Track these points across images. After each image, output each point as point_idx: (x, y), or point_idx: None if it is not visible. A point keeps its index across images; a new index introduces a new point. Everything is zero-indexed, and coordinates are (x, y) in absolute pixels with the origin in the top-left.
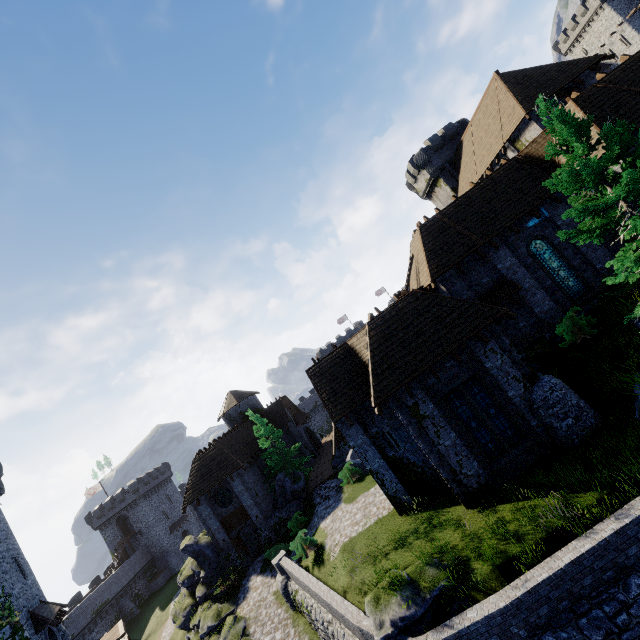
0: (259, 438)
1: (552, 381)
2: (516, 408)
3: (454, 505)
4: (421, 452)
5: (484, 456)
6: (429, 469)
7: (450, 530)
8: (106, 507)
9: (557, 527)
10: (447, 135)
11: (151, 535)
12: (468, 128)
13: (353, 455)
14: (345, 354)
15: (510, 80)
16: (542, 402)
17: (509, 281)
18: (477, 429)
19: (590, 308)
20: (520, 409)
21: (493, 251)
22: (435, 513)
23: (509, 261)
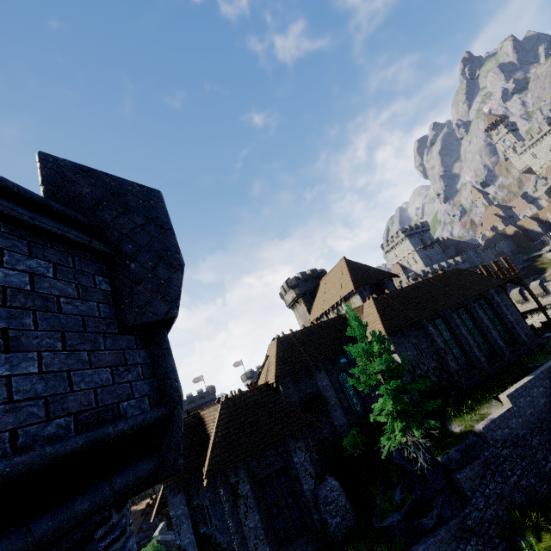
0: None
1: (333, 482)
2: (306, 501)
3: None
4: (229, 532)
5: (276, 542)
6: None
7: None
8: None
9: None
10: (312, 275)
11: None
12: (324, 277)
13: (162, 530)
14: (195, 422)
15: (350, 265)
16: (324, 499)
17: (323, 396)
18: (276, 515)
19: (366, 430)
20: (309, 502)
21: (317, 372)
22: None
23: (325, 382)
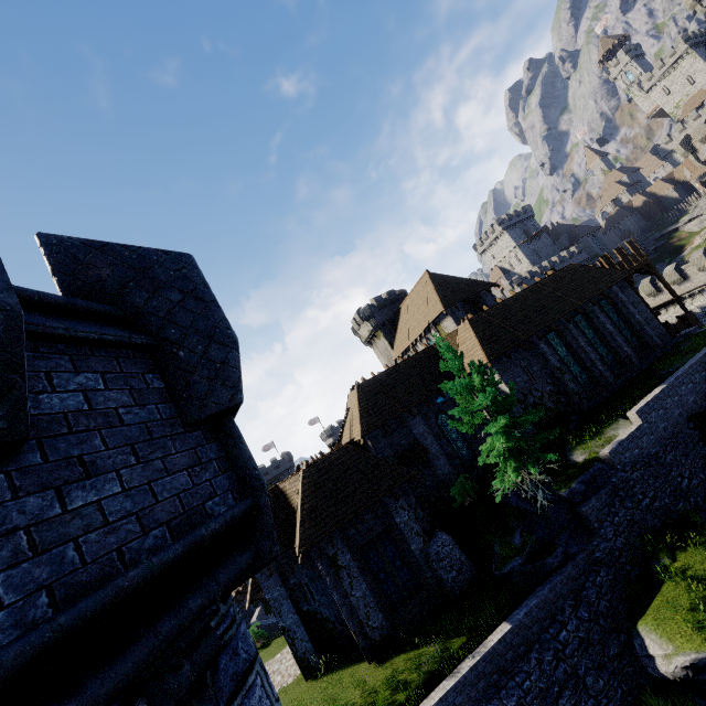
0: None
1: (444, 537)
2: (417, 560)
3: (359, 662)
4: (335, 606)
5: (388, 607)
6: (340, 624)
7: (352, 688)
8: None
9: (435, 671)
10: (389, 299)
11: None
12: (405, 300)
13: (260, 615)
14: (275, 497)
15: (436, 280)
16: (436, 556)
17: (421, 445)
18: (385, 580)
19: (476, 475)
20: (419, 561)
21: (411, 418)
22: (341, 673)
23: (422, 428)
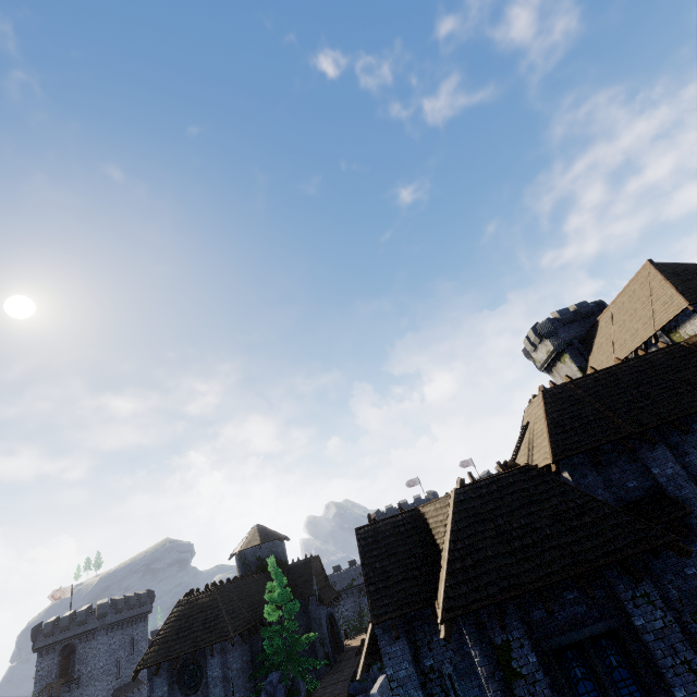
0: (267, 603)
1: None
2: None
3: None
4: None
5: None
6: None
7: None
8: (61, 623)
9: None
10: (580, 312)
11: (88, 691)
12: (607, 309)
13: (382, 687)
14: (413, 523)
15: (667, 270)
16: None
17: (670, 496)
18: None
19: None
20: None
21: (646, 447)
22: None
23: (671, 468)
